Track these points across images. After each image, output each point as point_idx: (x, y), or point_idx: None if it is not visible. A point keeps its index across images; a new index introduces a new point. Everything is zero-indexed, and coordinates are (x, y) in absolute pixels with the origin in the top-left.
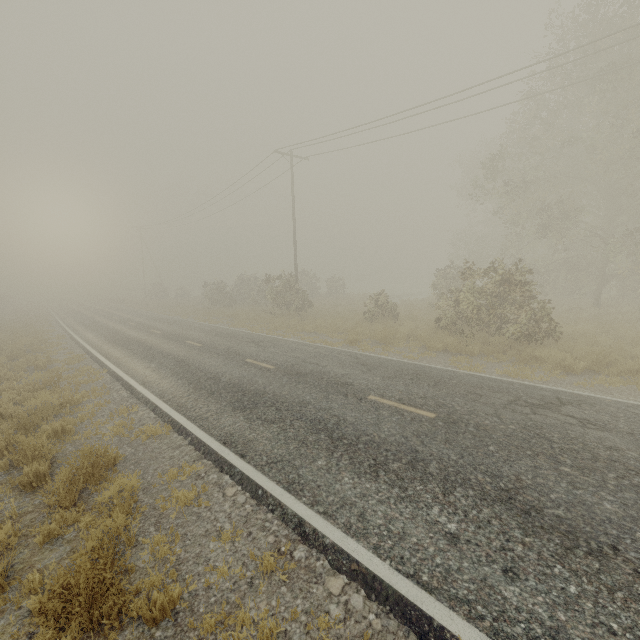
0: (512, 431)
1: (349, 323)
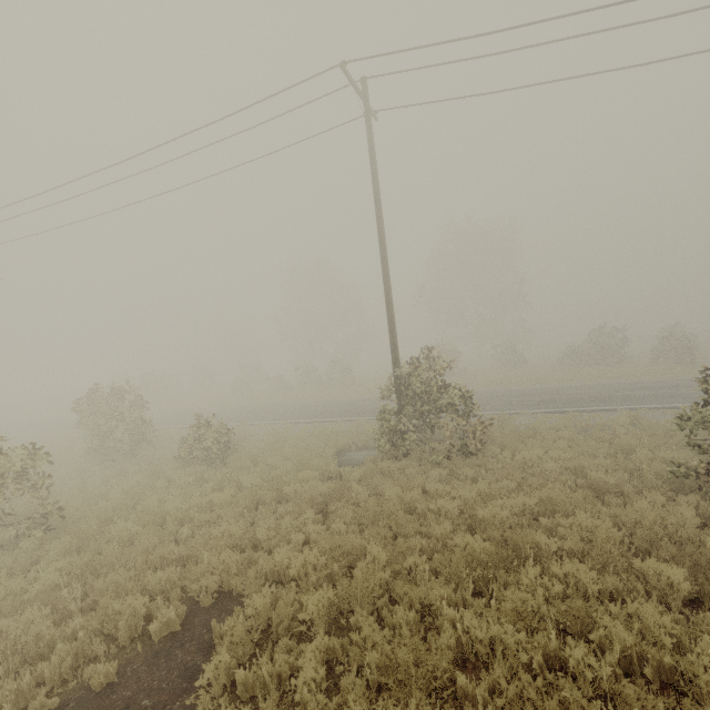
0: (188, 414)
1: (259, 443)
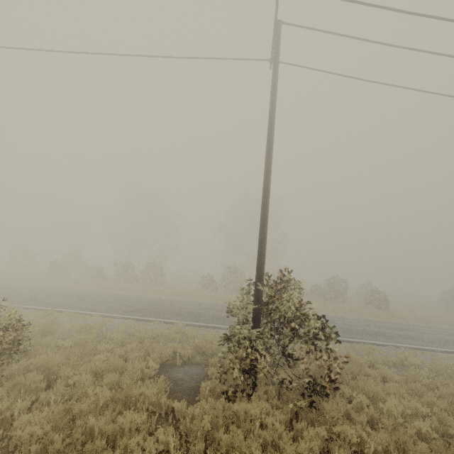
0: None
1: (63, 341)
